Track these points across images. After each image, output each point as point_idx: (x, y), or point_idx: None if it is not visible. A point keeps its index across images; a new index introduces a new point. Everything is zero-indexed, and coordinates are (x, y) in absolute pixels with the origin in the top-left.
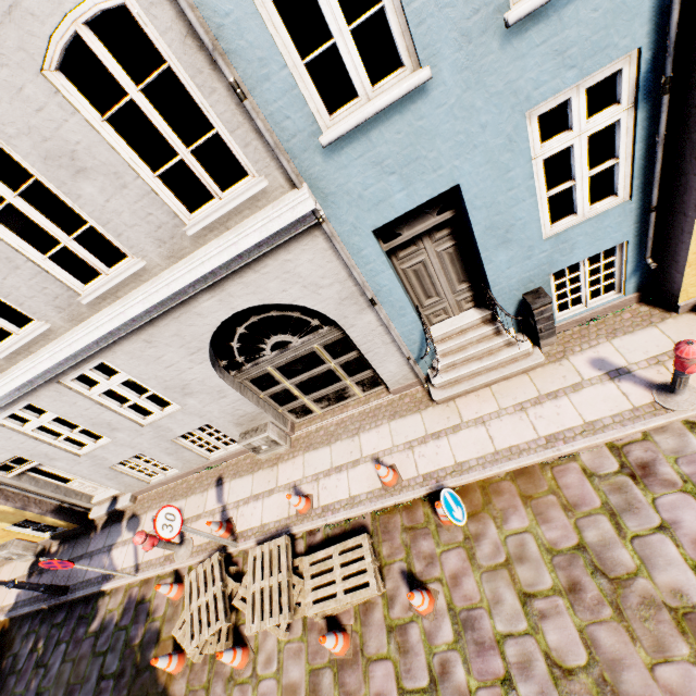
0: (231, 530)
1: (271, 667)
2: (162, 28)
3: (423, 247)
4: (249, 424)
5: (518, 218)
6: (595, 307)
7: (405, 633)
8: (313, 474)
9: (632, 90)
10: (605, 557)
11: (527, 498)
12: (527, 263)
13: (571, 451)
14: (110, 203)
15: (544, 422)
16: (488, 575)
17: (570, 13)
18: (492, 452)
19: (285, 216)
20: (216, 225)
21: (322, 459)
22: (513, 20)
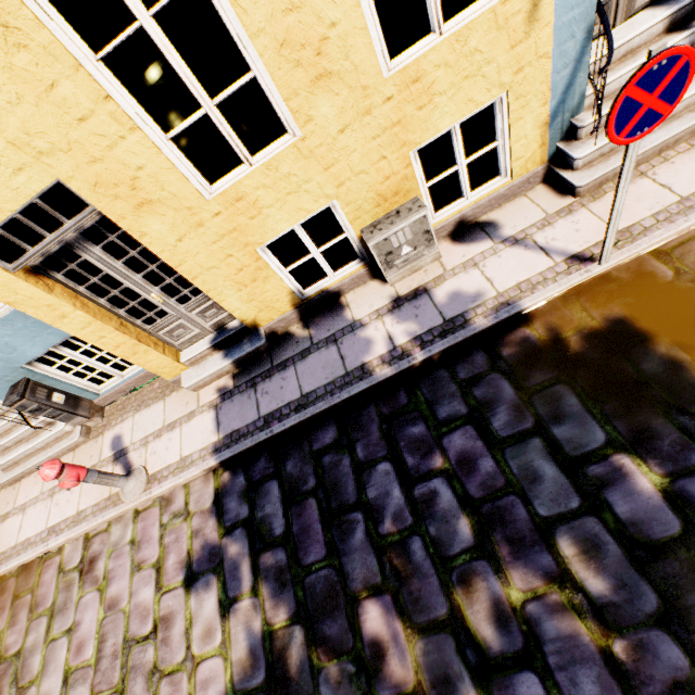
0: None
1: None
2: None
3: None
4: None
5: None
6: (128, 378)
7: None
8: None
9: None
10: (27, 664)
11: (16, 598)
12: None
13: (60, 544)
14: None
15: (57, 511)
16: None
17: None
18: (13, 546)
19: None
20: None
21: None
22: None
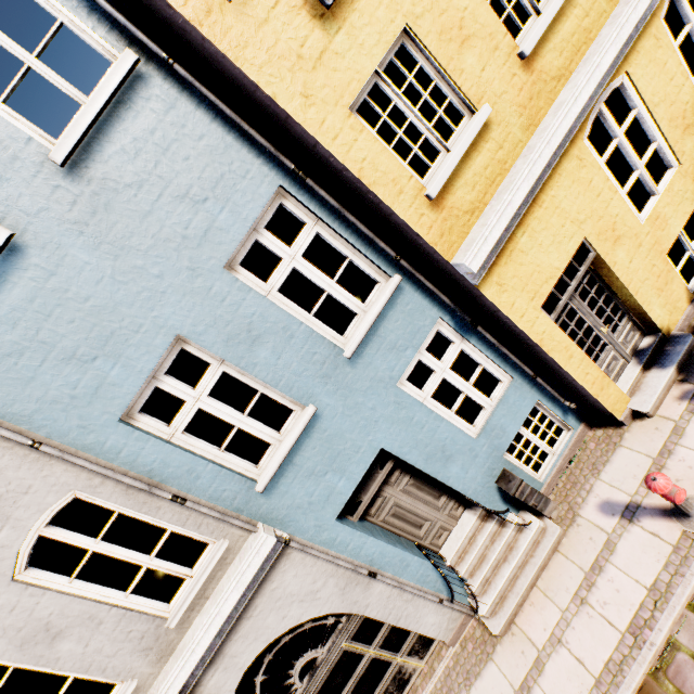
0: None
1: None
2: (107, 495)
3: (387, 493)
4: None
5: (443, 438)
6: (561, 451)
7: None
8: None
9: (455, 333)
10: None
11: None
12: (478, 460)
13: (665, 637)
14: (89, 646)
15: (612, 609)
16: None
17: (383, 330)
18: (594, 684)
19: (254, 563)
20: (196, 601)
21: None
22: (350, 354)
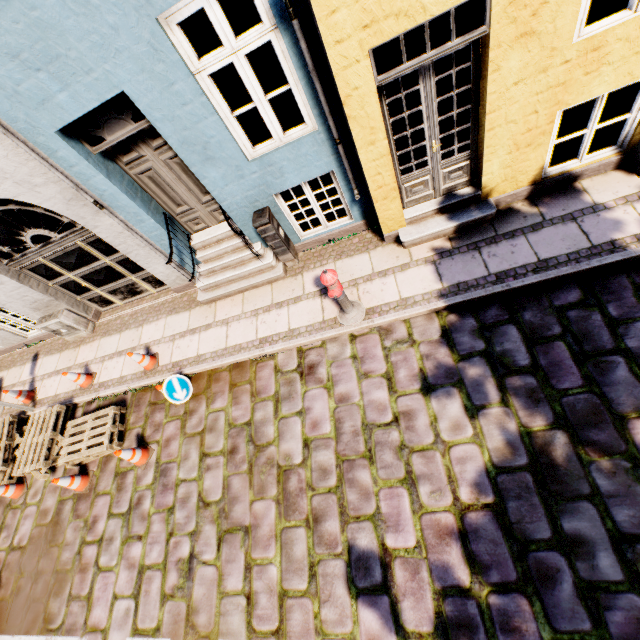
0: (32, 397)
1: (36, 498)
2: None
3: (146, 154)
4: (47, 310)
5: (209, 135)
6: (332, 230)
7: (125, 477)
8: (102, 356)
9: (269, 9)
10: (260, 431)
11: (233, 386)
12: (244, 182)
13: (273, 352)
14: None
15: (265, 327)
16: (188, 440)
17: None
18: (223, 349)
19: None
20: None
21: (112, 344)
22: None
